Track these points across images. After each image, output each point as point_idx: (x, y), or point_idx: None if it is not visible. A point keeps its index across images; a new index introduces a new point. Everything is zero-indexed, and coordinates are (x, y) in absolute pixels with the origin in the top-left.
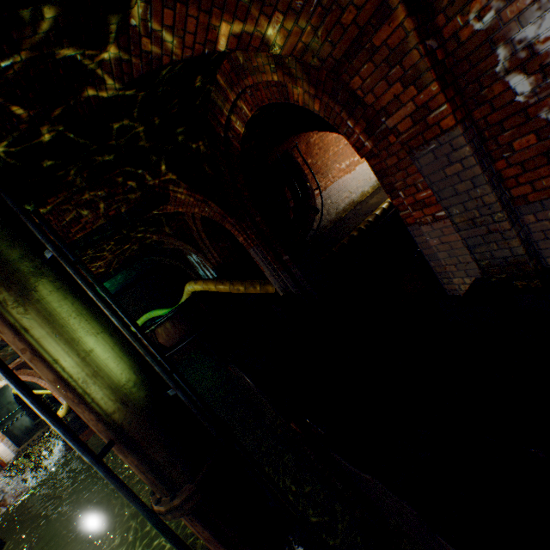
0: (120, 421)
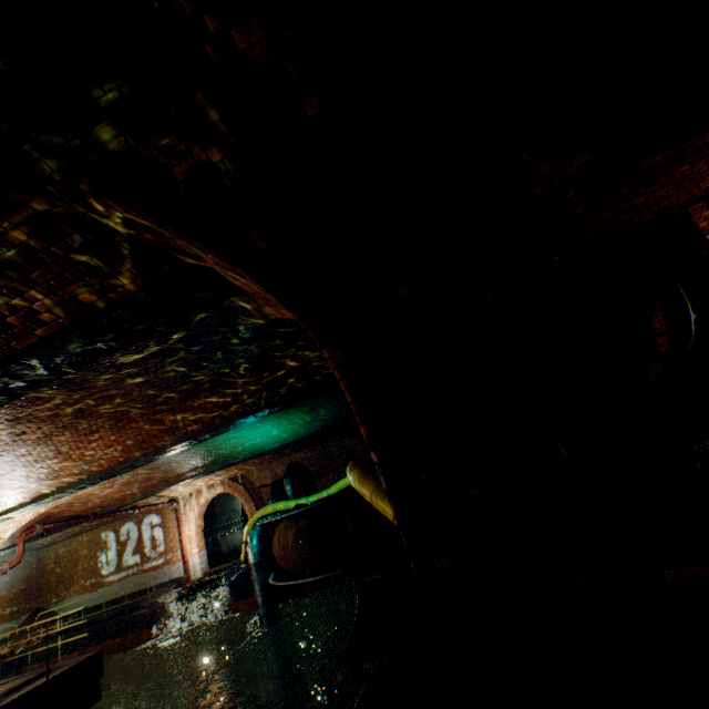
0: None
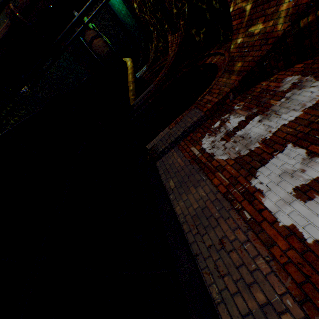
0: None
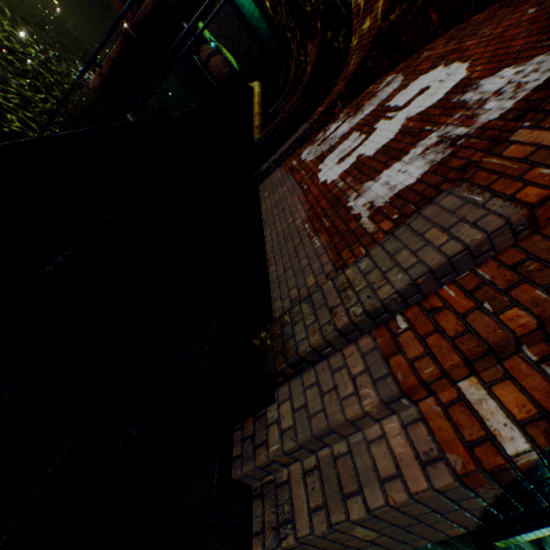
0: None
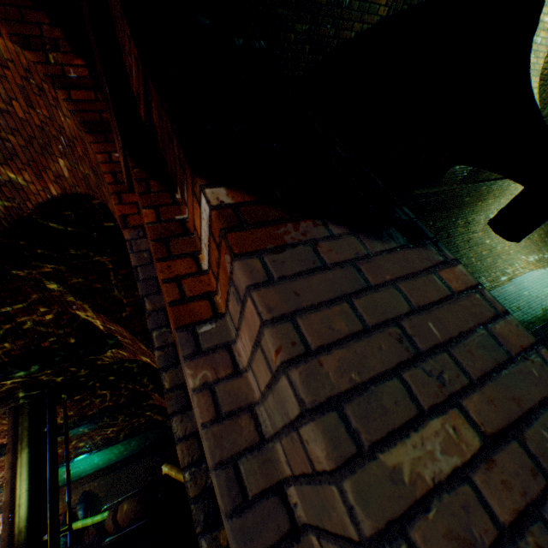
0: (12, 544)
